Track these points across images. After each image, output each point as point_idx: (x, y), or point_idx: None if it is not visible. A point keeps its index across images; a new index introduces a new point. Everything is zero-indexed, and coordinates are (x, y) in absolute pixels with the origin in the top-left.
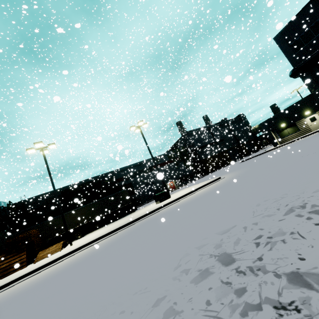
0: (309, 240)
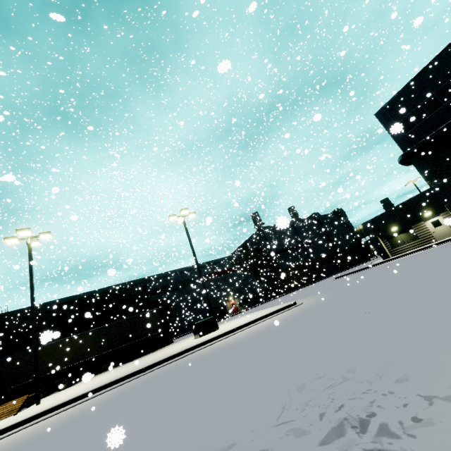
0: None
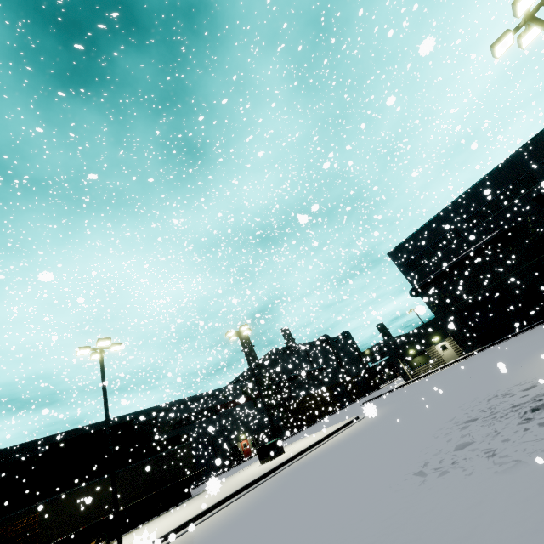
0: (510, 400)
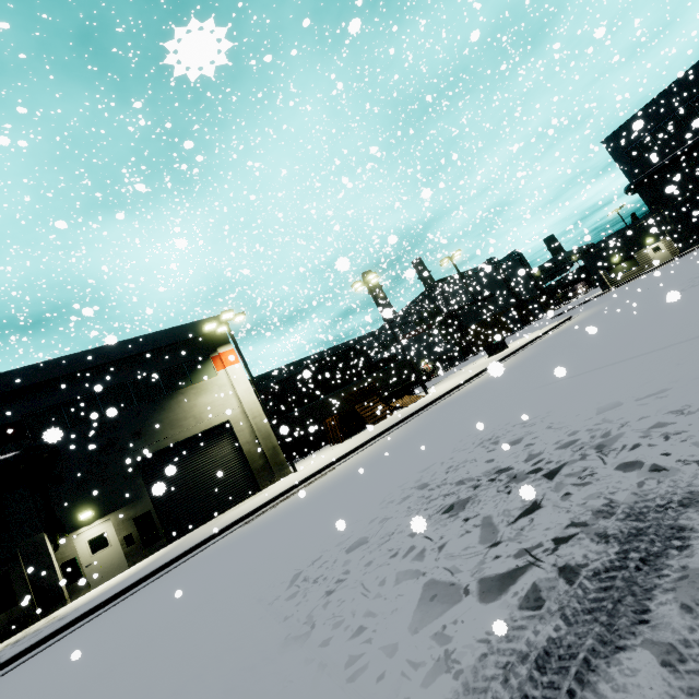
0: None
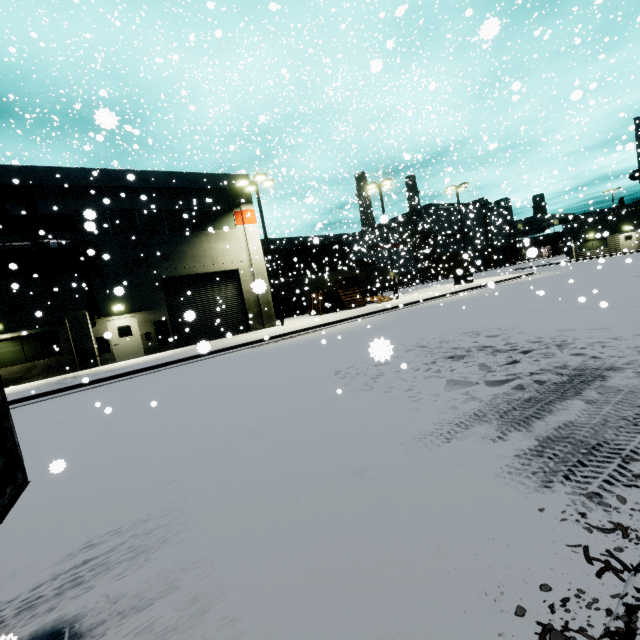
0: None
